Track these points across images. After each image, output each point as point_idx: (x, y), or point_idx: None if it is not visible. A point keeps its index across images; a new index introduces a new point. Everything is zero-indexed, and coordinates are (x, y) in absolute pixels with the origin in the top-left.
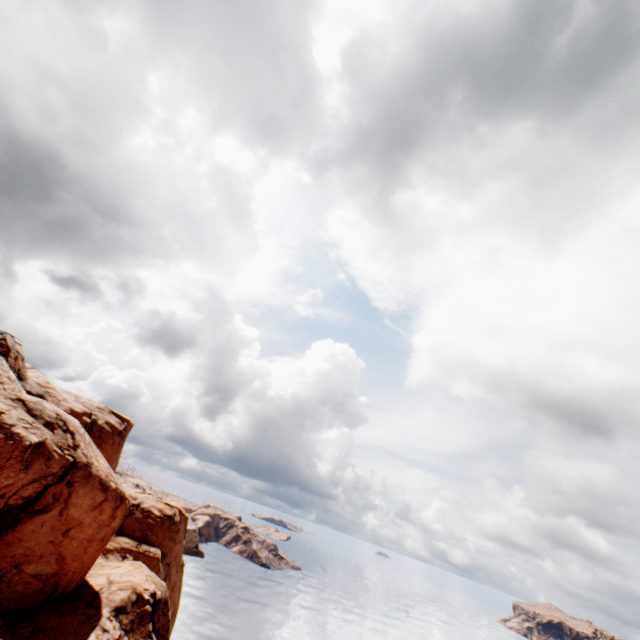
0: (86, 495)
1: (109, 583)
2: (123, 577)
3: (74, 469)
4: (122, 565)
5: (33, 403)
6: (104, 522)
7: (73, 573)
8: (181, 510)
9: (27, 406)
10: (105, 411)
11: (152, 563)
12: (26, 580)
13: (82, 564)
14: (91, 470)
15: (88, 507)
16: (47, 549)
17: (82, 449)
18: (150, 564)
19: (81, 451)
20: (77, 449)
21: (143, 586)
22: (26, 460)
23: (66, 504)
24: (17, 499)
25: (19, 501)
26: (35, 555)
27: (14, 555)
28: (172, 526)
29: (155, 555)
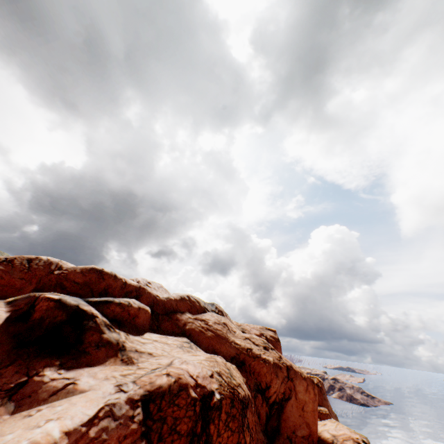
0: (299, 384)
1: (333, 436)
2: (337, 431)
3: (288, 370)
4: (325, 423)
5: (251, 338)
6: (313, 398)
7: (315, 433)
8: (317, 378)
9: (251, 341)
10: (264, 329)
11: (327, 418)
12: (300, 440)
13: (316, 426)
14: (293, 368)
15: (303, 391)
16: (299, 420)
17: (282, 357)
18: (326, 418)
19: (283, 358)
20: (281, 358)
21: (353, 436)
22: (274, 372)
23: (295, 392)
24: (280, 394)
25: (281, 395)
26: (297, 425)
27: (289, 426)
28: (321, 390)
29: (325, 412)
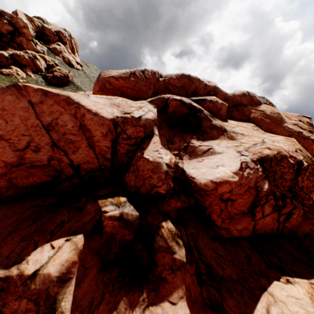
0: None
1: None
2: None
3: None
4: None
5: (298, 124)
6: None
7: None
8: None
9: (298, 126)
10: (300, 117)
11: None
12: None
13: None
14: None
15: None
16: None
17: None
18: None
19: None
20: None
21: None
22: None
23: None
24: None
25: None
26: None
27: None
28: None
29: None
